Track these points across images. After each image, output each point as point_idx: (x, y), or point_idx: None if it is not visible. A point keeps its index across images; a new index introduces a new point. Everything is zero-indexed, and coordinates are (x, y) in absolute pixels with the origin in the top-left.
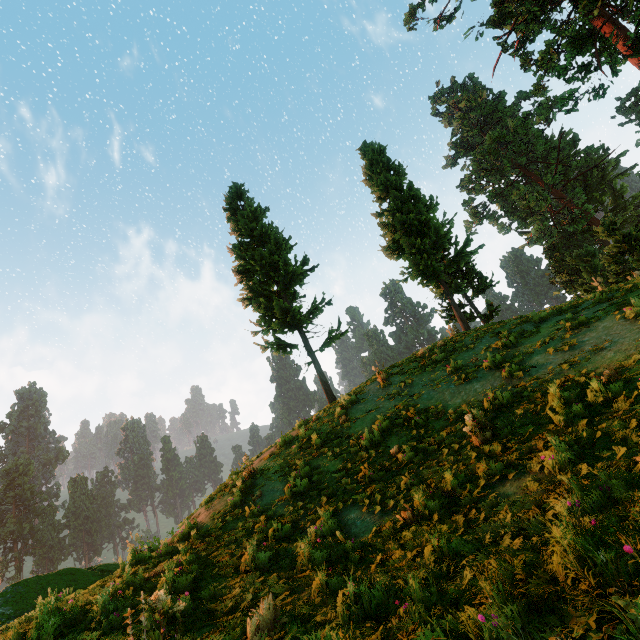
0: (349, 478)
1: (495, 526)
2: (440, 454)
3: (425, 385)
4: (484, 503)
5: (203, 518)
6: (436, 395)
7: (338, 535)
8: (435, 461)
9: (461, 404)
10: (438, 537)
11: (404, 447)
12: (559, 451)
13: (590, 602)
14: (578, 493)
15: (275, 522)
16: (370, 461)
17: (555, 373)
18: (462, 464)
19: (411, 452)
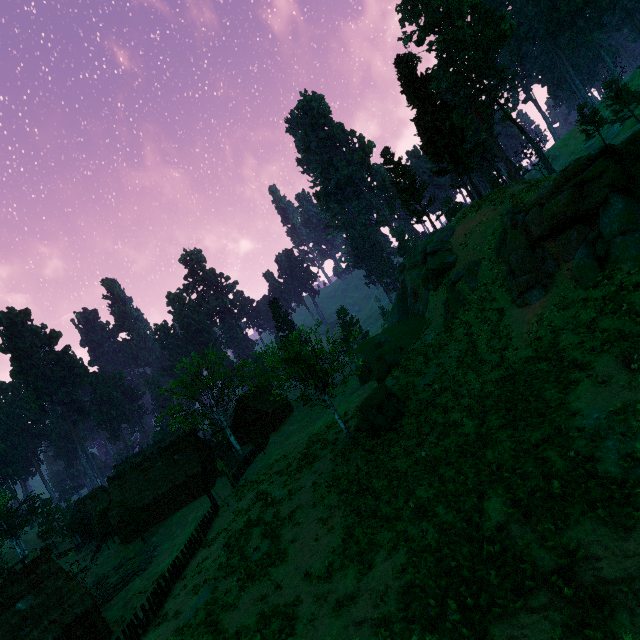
0: None
1: None
2: None
3: None
4: None
5: None
6: None
7: None
8: None
9: None
10: None
11: None
12: None
13: None
14: None
15: None
16: None
17: None
18: None
19: None
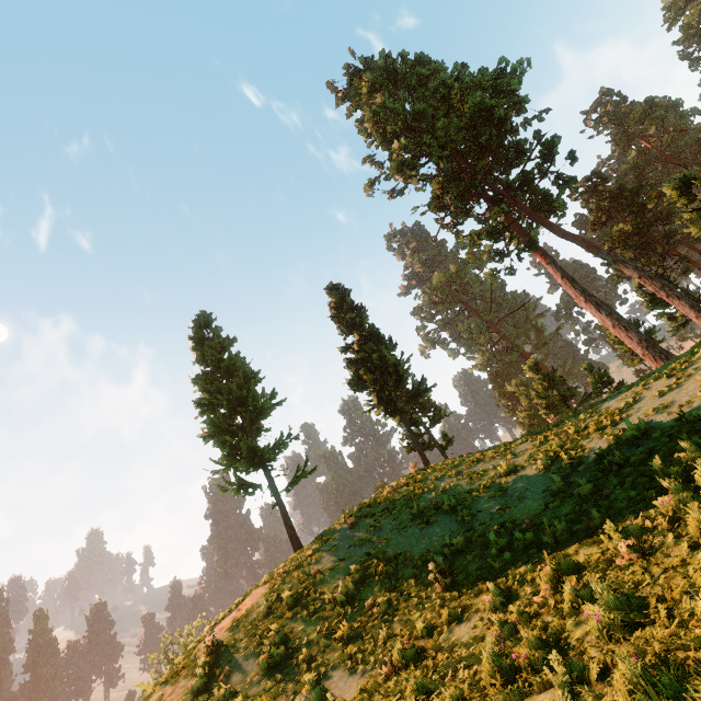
0: (327, 638)
1: (453, 662)
2: (410, 603)
3: (393, 529)
4: (446, 645)
5: None
6: (403, 540)
7: (329, 697)
8: (406, 610)
9: (425, 549)
10: (414, 680)
11: (378, 599)
12: (494, 593)
13: (496, 691)
14: (501, 626)
15: (256, 699)
16: (346, 617)
17: (494, 518)
18: (429, 611)
19: (385, 603)
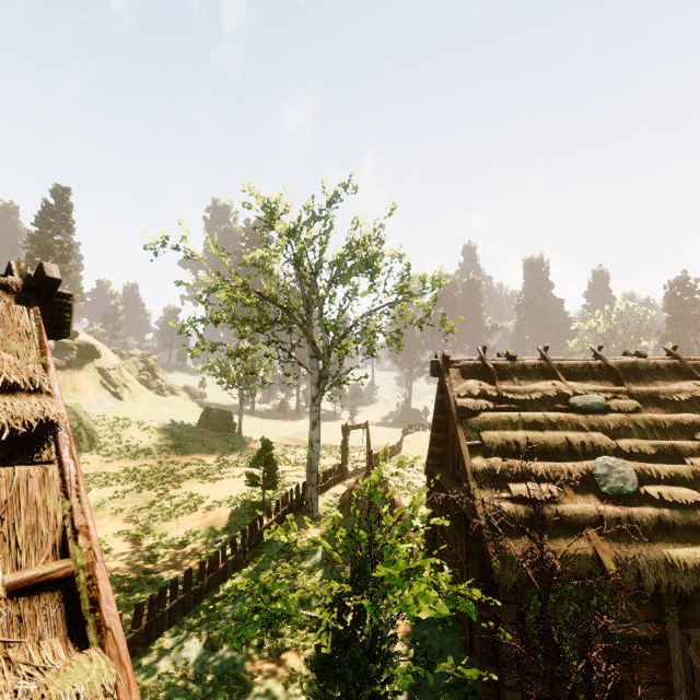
0: None
1: None
2: None
3: None
4: None
5: None
6: None
7: None
8: None
9: None
10: None
11: None
12: None
13: None
14: None
15: None
16: None
17: None
18: None
19: None
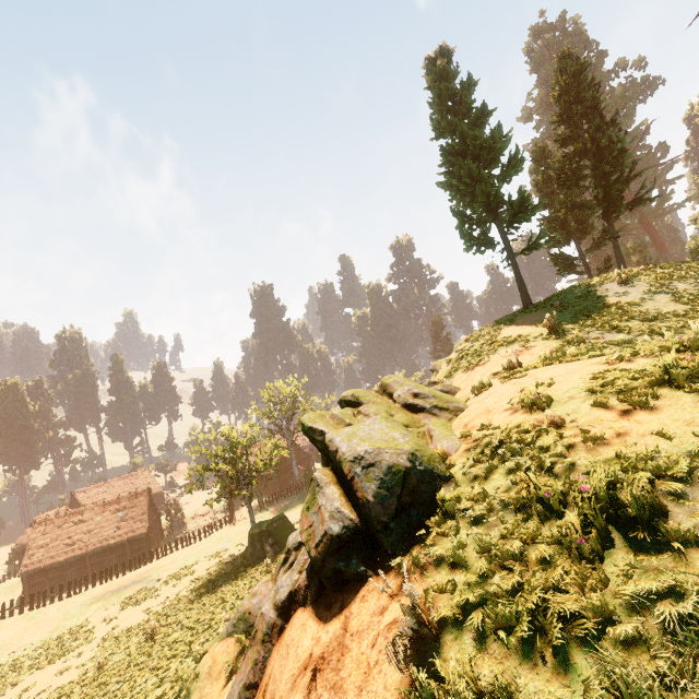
0: None
1: None
2: None
3: (691, 285)
4: None
5: (540, 351)
6: None
7: None
8: None
9: None
10: None
11: None
12: None
13: None
14: None
15: None
16: None
17: None
18: None
19: None
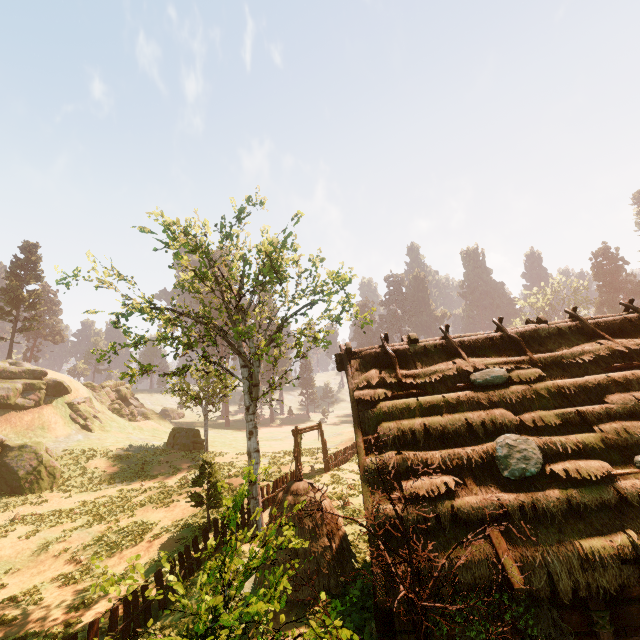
0: None
1: None
2: None
3: None
4: None
5: None
6: None
7: None
8: None
9: None
10: None
11: None
12: None
13: None
14: None
15: None
16: None
17: None
18: None
19: None
